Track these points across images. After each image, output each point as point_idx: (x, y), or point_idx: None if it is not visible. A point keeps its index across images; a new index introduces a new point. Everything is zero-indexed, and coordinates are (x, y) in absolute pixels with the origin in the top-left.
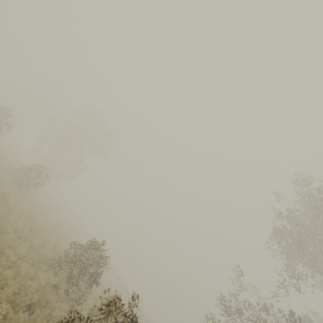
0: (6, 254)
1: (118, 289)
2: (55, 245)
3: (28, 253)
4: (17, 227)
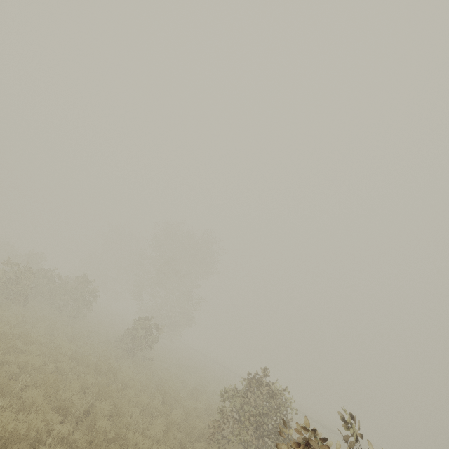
0: (131, 441)
1: None
2: (207, 411)
3: (165, 432)
4: (140, 402)
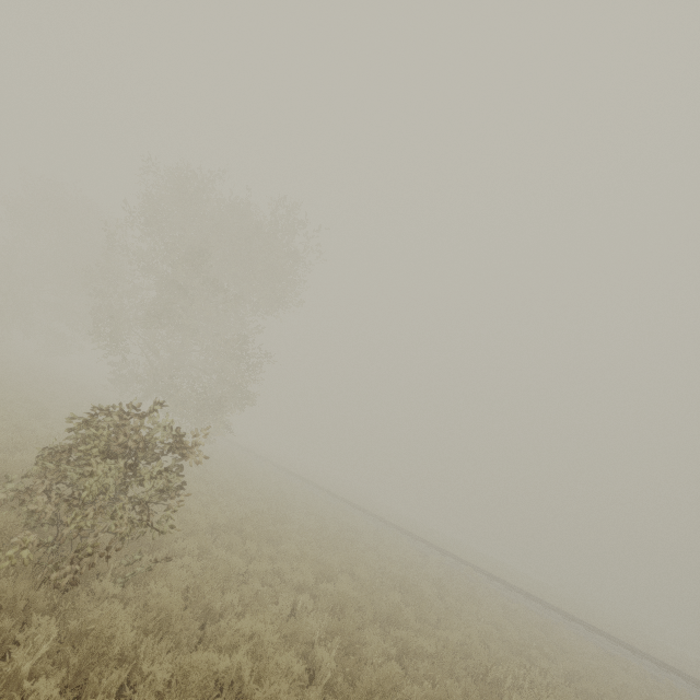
0: None
1: (580, 647)
2: None
3: None
4: None
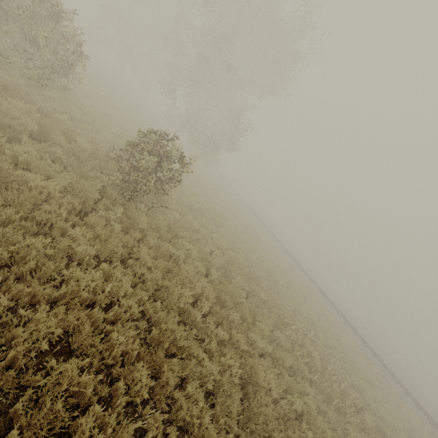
0: None
1: (350, 345)
2: (242, 366)
3: None
4: None
